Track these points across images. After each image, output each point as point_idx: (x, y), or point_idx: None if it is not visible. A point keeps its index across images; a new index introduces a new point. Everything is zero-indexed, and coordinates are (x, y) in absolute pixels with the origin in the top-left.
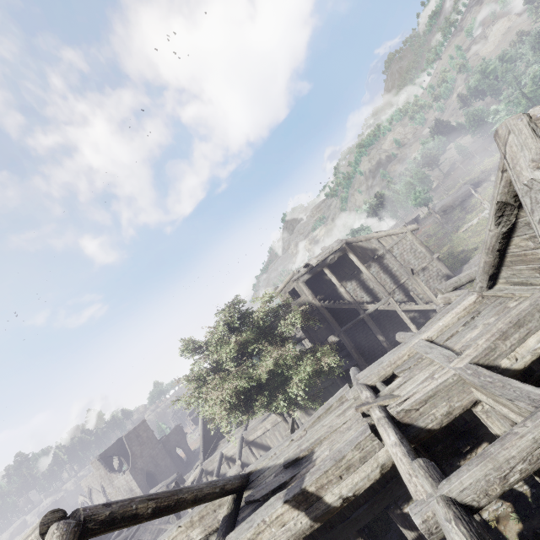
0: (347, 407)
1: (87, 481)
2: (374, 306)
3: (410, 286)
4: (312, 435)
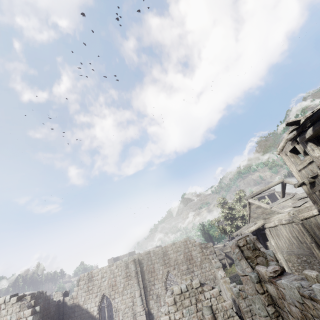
0: None
1: None
2: None
3: None
4: None
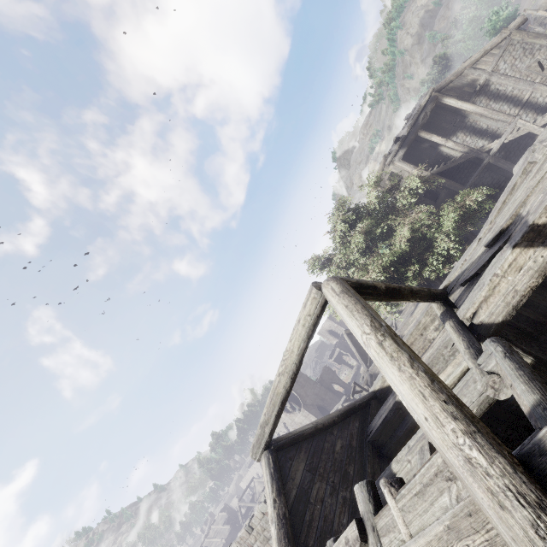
0: (540, 166)
1: None
2: (498, 142)
3: (539, 98)
4: (506, 214)
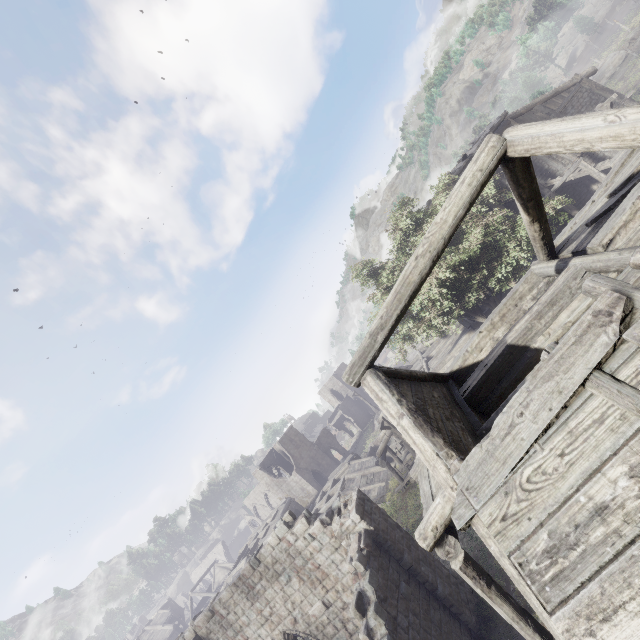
0: None
1: (250, 499)
2: (560, 179)
3: None
4: (629, 169)
